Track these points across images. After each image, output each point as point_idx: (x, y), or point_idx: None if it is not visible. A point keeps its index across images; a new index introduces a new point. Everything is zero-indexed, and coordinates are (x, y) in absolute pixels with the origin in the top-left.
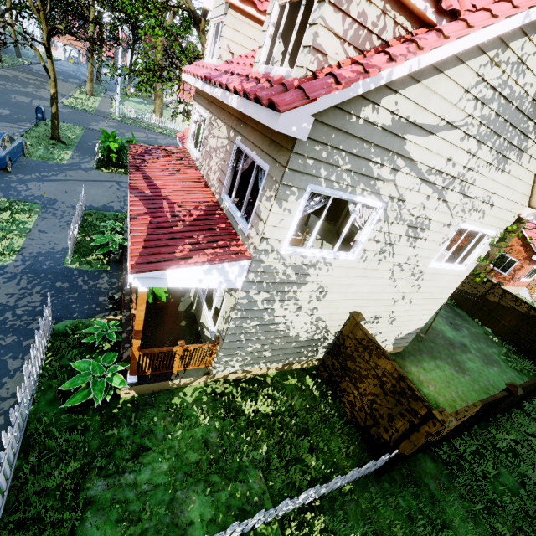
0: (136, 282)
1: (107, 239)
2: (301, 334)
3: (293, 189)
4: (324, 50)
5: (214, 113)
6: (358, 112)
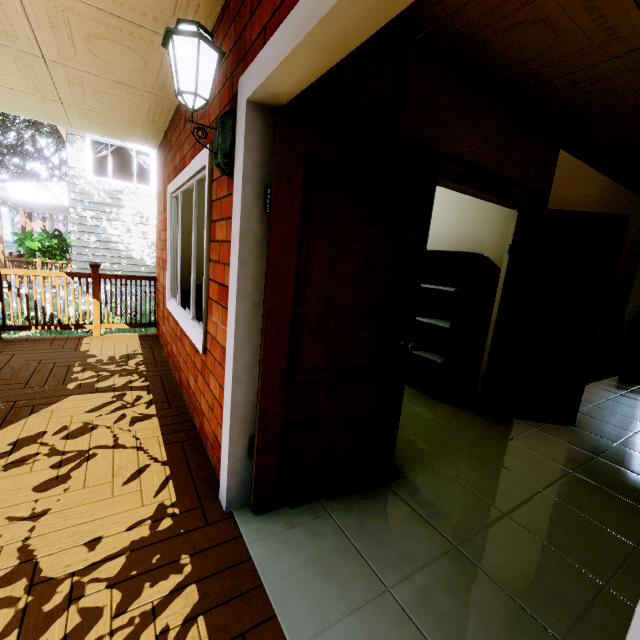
0: None
1: None
2: (146, 259)
3: (77, 137)
4: None
5: None
6: None
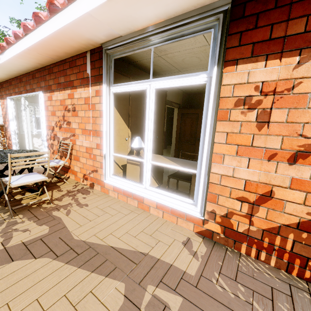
0: None
1: None
2: None
3: None
4: None
5: None
6: None
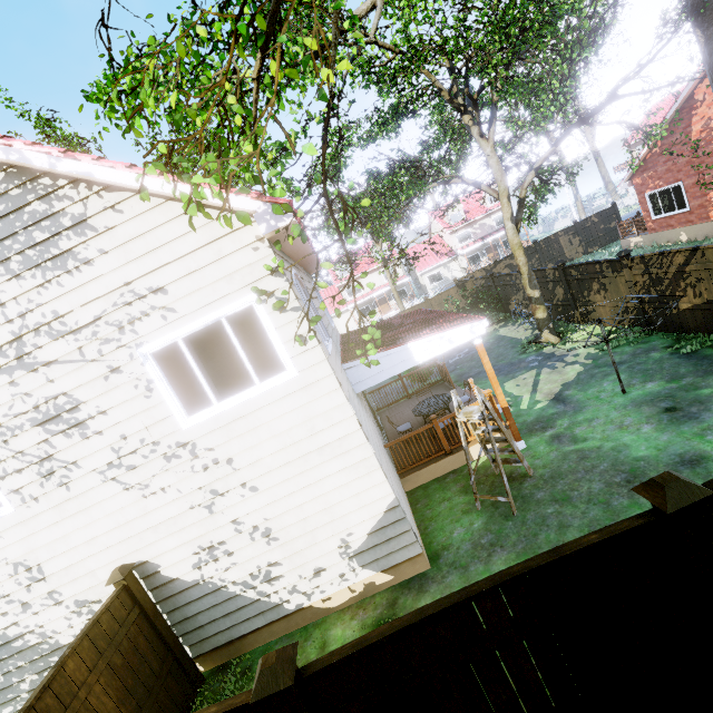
0: None
1: None
2: None
3: None
4: None
5: None
6: None
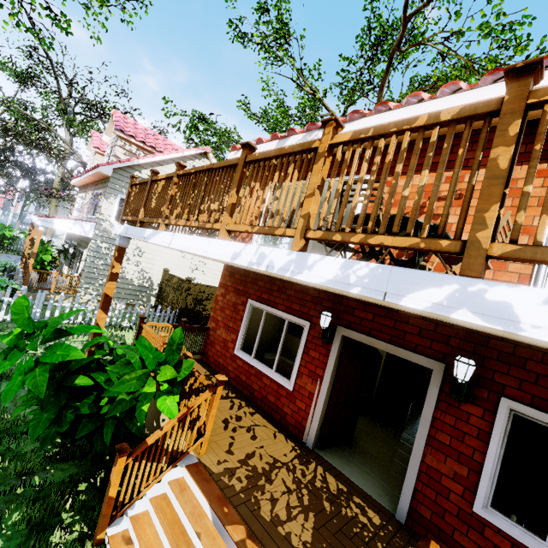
0: (39, 222)
1: (4, 262)
2: (134, 280)
3: (112, 195)
4: (119, 156)
5: (87, 190)
6: (133, 173)
